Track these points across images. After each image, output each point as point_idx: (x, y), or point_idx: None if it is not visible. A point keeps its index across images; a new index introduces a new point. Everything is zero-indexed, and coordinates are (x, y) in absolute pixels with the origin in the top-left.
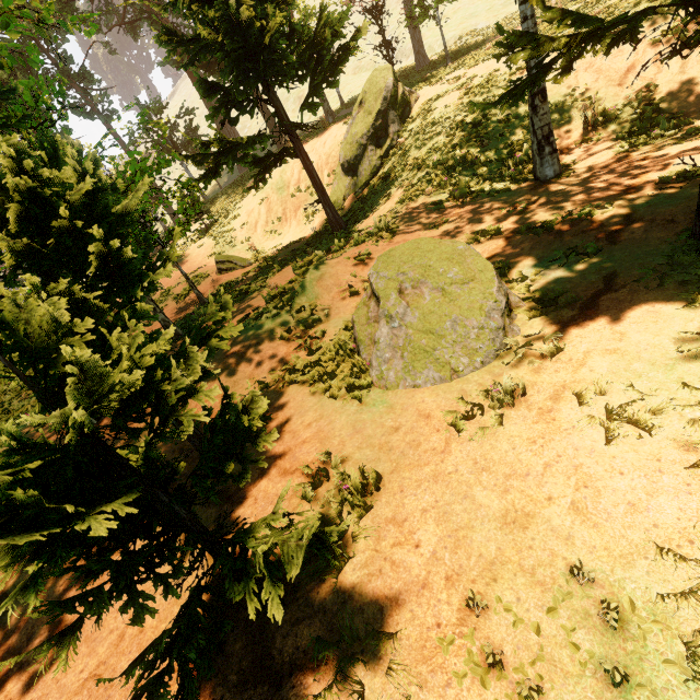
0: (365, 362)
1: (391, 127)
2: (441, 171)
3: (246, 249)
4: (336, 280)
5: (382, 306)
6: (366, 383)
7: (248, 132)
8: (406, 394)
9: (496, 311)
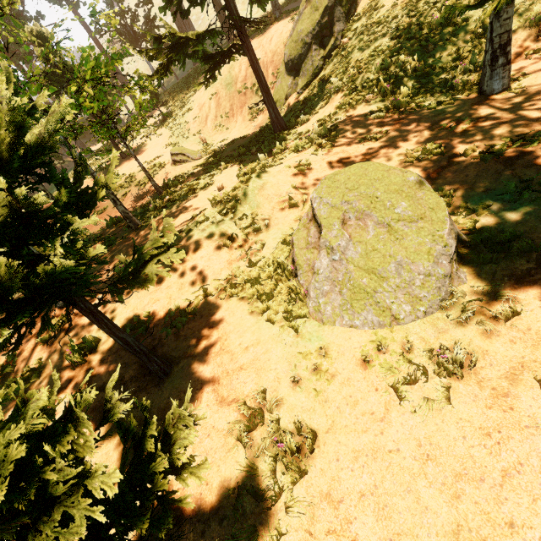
0: (303, 289)
1: (336, 25)
2: (383, 76)
3: (198, 141)
4: (276, 190)
5: (323, 236)
6: (303, 313)
7: (202, 24)
8: (342, 333)
9: (444, 256)
